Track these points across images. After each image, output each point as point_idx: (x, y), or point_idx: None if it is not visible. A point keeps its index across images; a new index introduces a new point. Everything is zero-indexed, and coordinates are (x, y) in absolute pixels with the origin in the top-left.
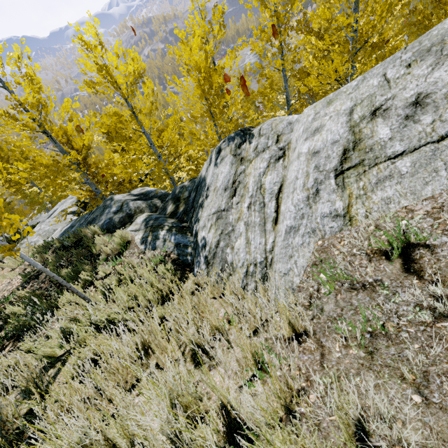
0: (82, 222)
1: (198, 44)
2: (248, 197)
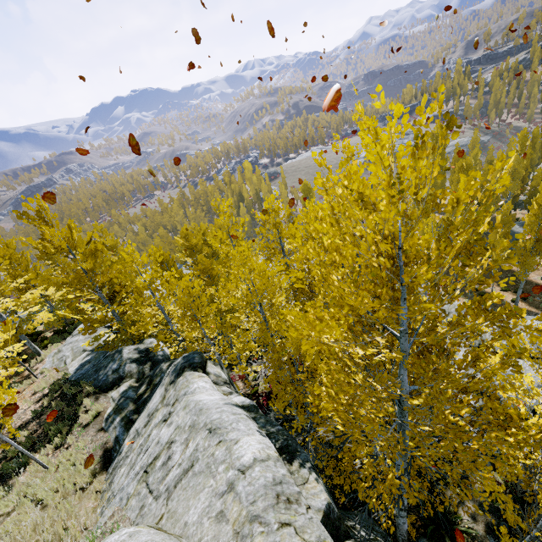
0: (95, 364)
1: (186, 284)
2: (145, 436)
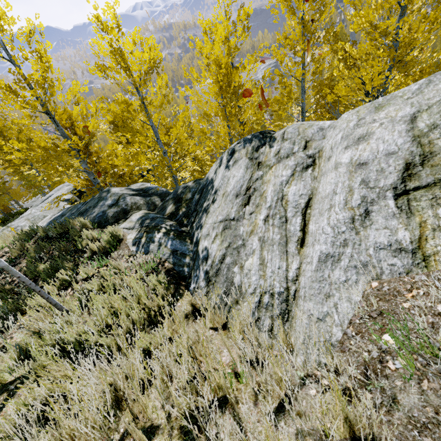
0: (73, 212)
1: (222, 38)
2: (265, 207)
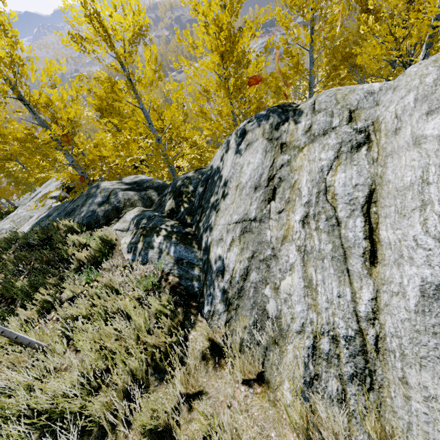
0: (60, 212)
1: None
2: (300, 204)
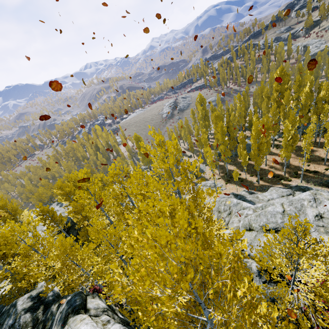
0: None
1: (60, 243)
2: None
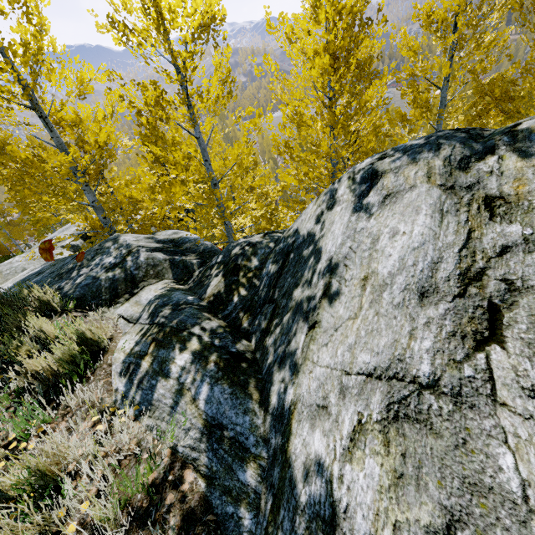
0: (53, 271)
1: None
2: None
